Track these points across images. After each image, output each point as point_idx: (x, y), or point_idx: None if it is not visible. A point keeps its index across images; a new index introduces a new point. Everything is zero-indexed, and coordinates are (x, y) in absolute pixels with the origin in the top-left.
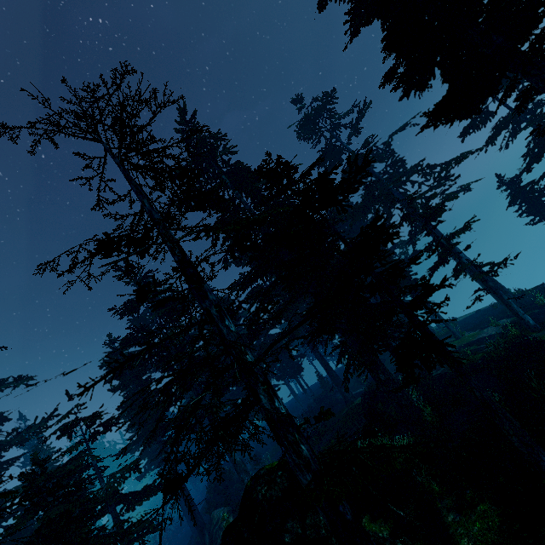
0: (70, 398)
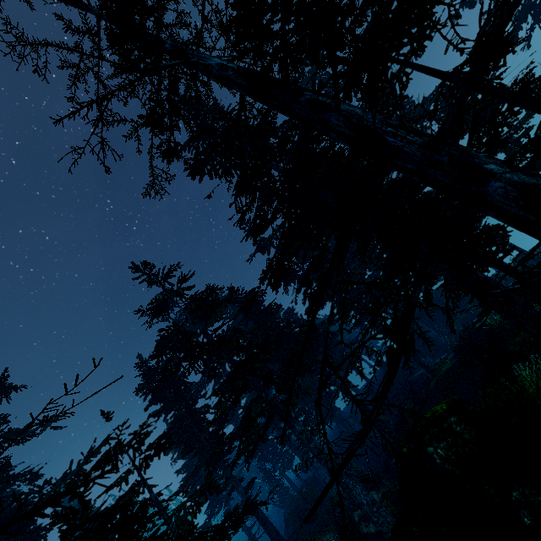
0: (107, 417)
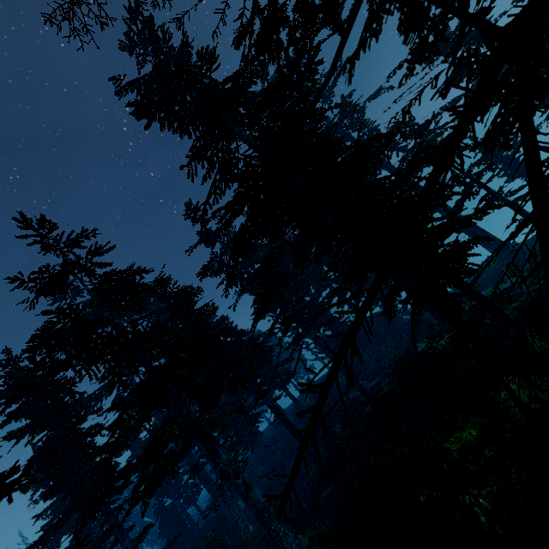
0: None
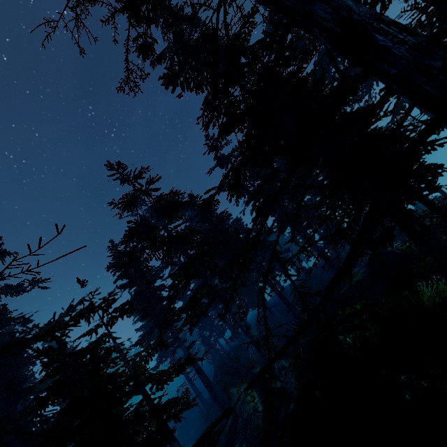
0: (82, 284)
